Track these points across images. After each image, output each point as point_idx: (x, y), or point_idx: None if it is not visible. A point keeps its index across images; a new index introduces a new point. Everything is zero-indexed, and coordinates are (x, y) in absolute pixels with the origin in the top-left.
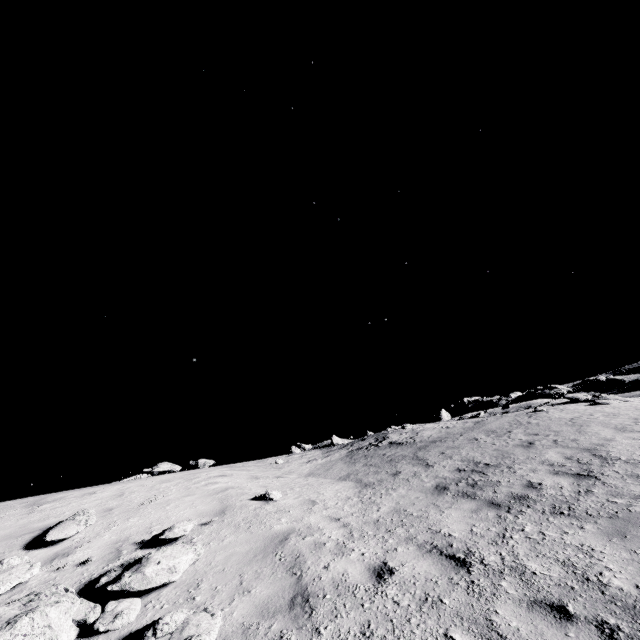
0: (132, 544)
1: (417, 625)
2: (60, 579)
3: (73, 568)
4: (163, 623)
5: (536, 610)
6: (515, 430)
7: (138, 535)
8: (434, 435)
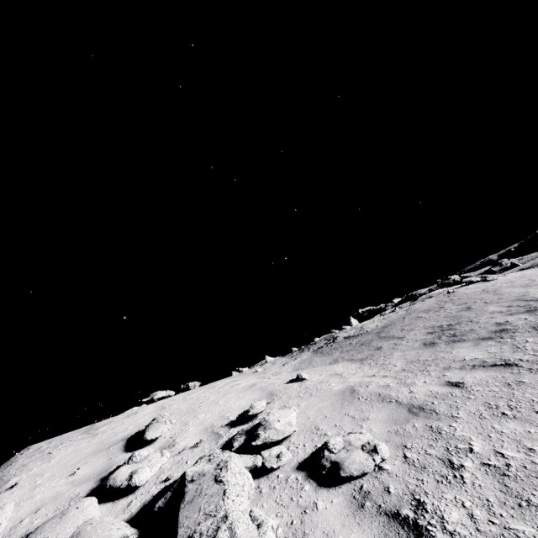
0: (221, 427)
1: (523, 394)
2: (188, 458)
3: (190, 450)
4: (332, 444)
5: None
6: (445, 305)
7: (219, 422)
8: (380, 324)
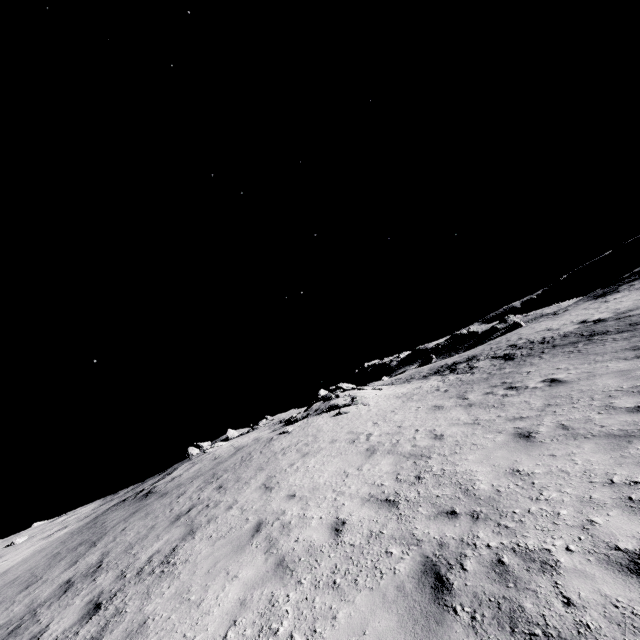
0: None
1: None
2: None
3: None
4: None
5: None
6: (225, 475)
7: None
8: (185, 477)
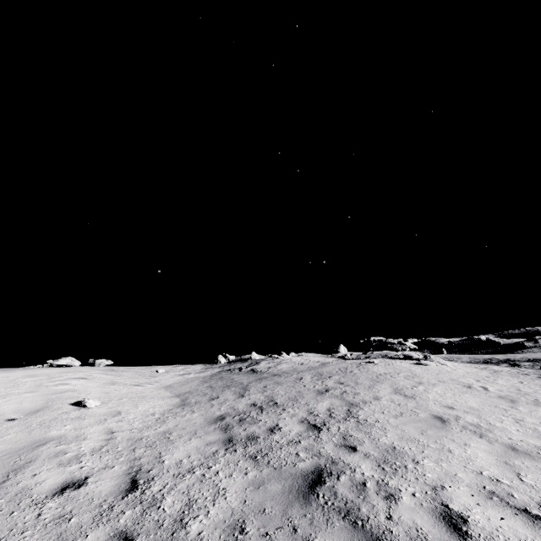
0: None
1: (24, 537)
2: None
3: None
4: None
5: (112, 540)
6: (335, 376)
7: None
8: (284, 369)
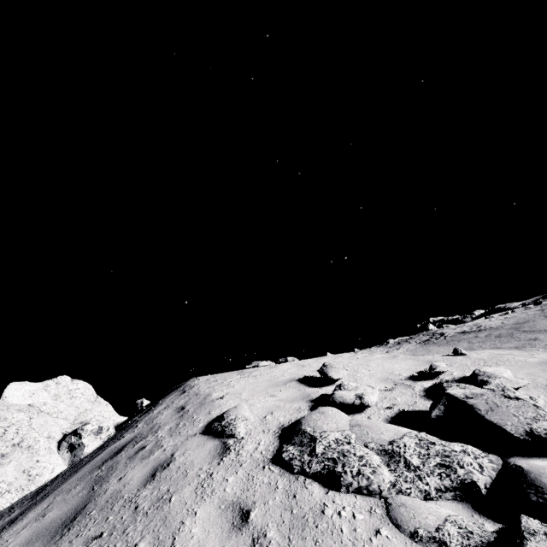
0: (402, 380)
1: None
2: (392, 396)
3: (386, 392)
4: None
5: None
6: None
7: (393, 376)
8: (506, 322)
